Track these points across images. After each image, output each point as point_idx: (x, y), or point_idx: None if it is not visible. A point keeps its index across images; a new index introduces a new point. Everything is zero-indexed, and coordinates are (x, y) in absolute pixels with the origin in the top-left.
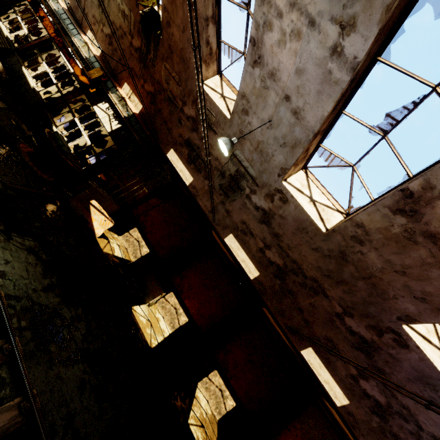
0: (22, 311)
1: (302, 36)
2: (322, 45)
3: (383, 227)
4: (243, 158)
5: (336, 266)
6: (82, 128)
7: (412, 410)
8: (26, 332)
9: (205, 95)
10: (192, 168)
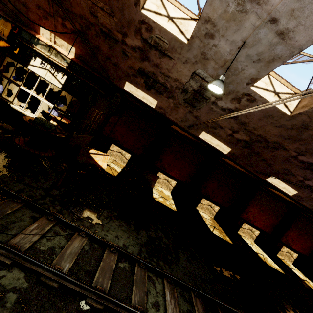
0: (148, 255)
1: None
2: None
3: None
4: (207, 75)
5: (297, 133)
6: (35, 94)
7: None
8: (160, 263)
9: (151, 24)
10: (153, 93)
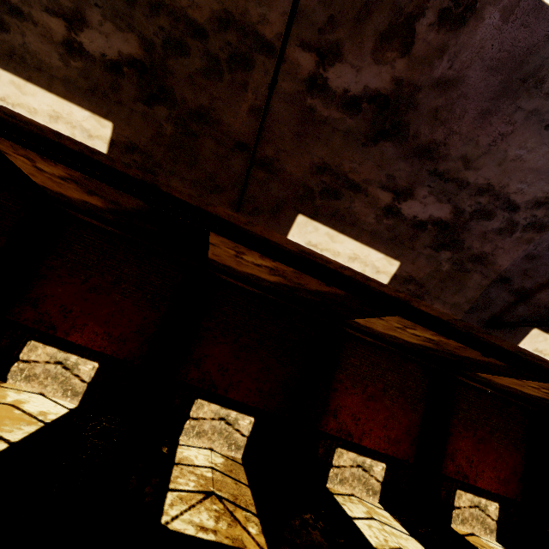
0: None
1: None
2: None
3: None
4: None
5: None
6: None
7: (496, 184)
8: None
9: None
10: None
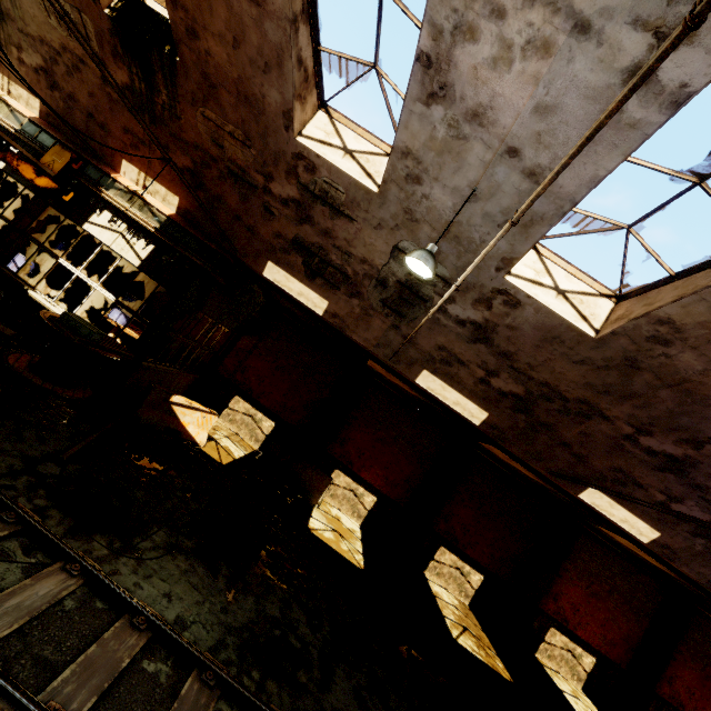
0: (240, 658)
1: (556, 51)
2: (605, 66)
3: (710, 320)
4: None
5: (619, 378)
6: (83, 276)
7: None
8: (267, 685)
9: (313, 159)
10: (321, 285)
